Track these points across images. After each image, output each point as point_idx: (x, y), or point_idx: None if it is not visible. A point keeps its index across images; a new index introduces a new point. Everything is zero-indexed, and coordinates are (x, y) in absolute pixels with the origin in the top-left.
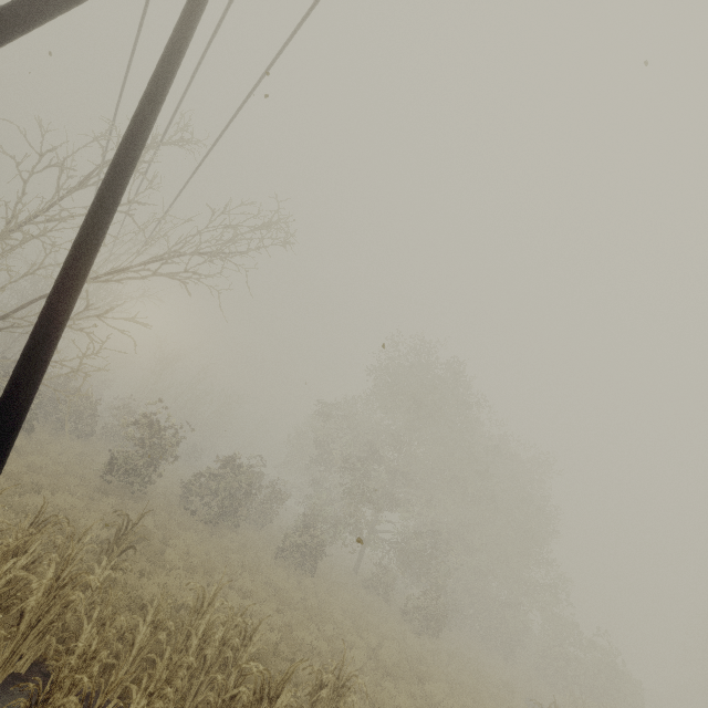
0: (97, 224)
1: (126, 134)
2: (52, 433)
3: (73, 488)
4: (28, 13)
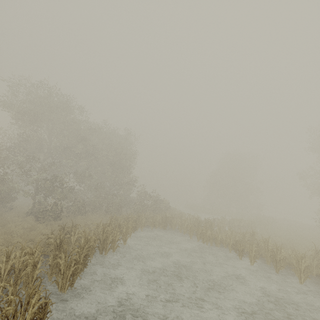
0: None
1: None
2: None
3: None
4: None
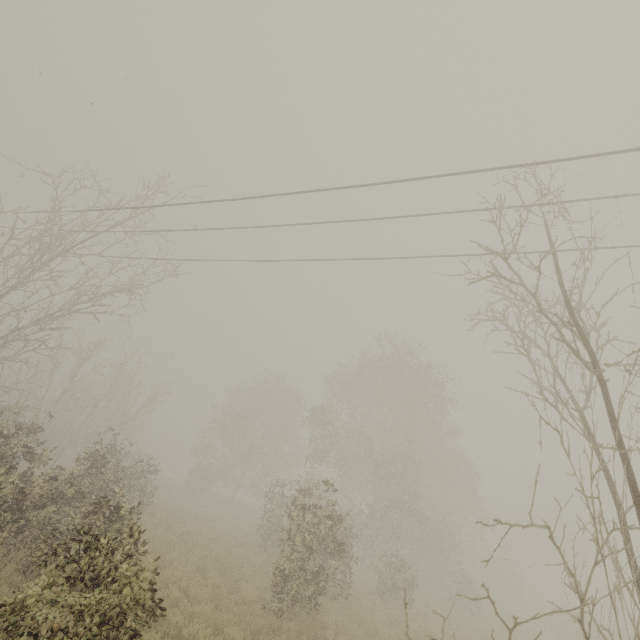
0: None
1: None
2: None
3: None
4: None
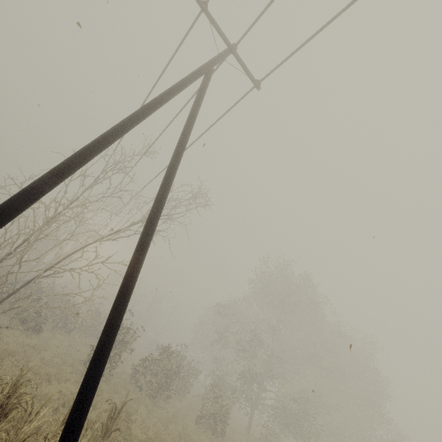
0: (149, 235)
1: (163, 183)
2: (50, 330)
3: (68, 375)
4: (122, 130)
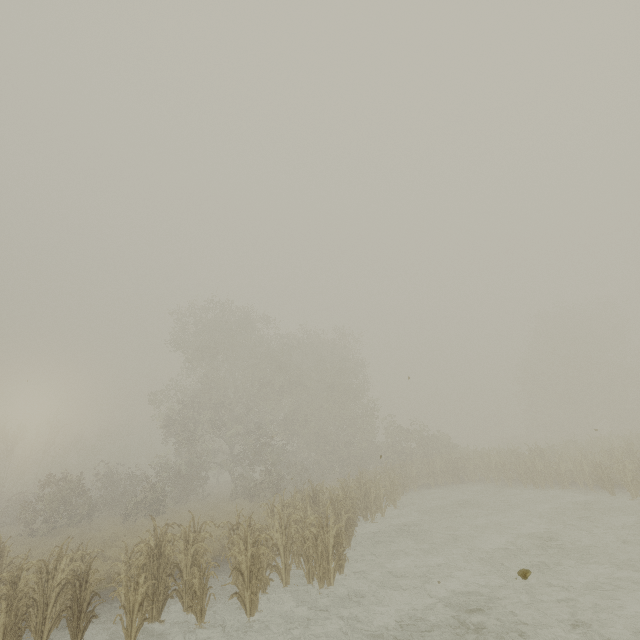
0: None
1: None
2: None
3: None
4: None
